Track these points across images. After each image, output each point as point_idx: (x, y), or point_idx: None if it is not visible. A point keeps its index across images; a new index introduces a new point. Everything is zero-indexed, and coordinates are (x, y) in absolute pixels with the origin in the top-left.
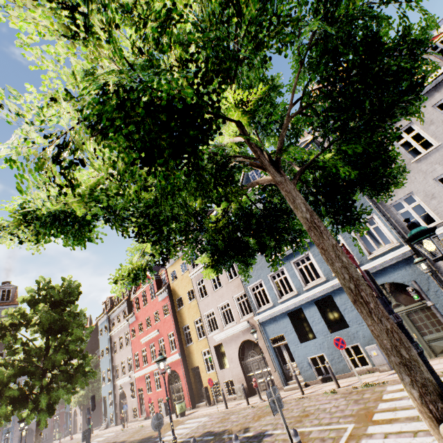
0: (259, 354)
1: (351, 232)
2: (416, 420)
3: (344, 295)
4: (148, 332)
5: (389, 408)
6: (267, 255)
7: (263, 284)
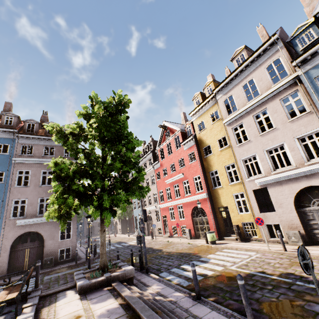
0: None
1: None
2: None
3: None
4: (172, 175)
5: None
6: None
7: None
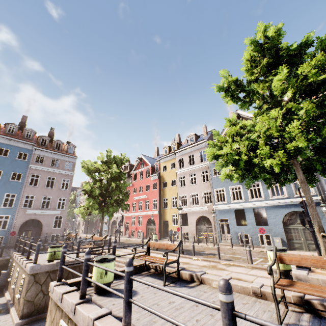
0: (208, 225)
1: None
2: None
3: (272, 210)
4: (139, 195)
5: None
6: (267, 182)
7: (224, 191)
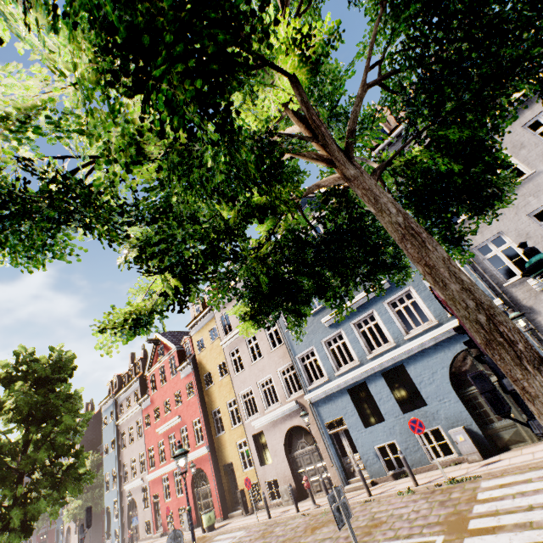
0: (311, 444)
1: (427, 284)
2: (529, 528)
3: (419, 364)
4: (167, 419)
5: (488, 512)
6: (329, 299)
7: (315, 353)
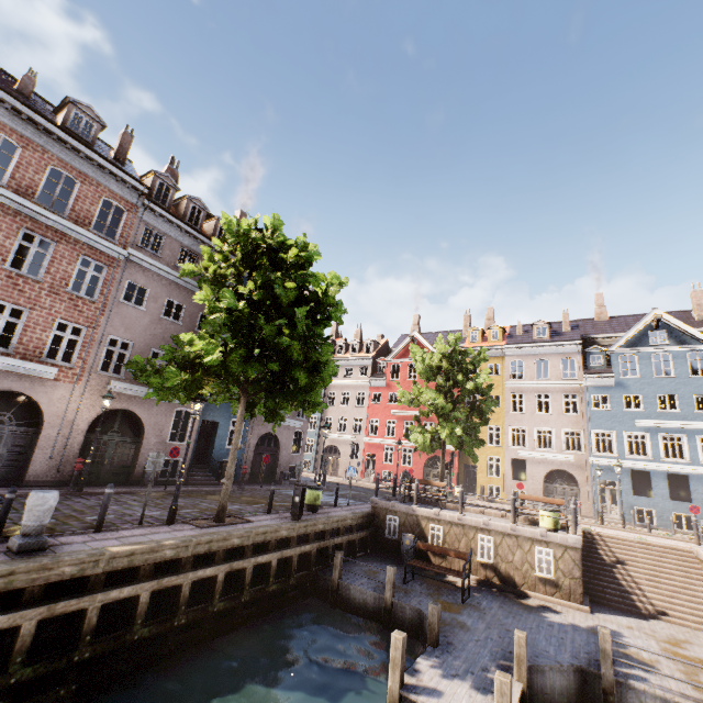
0: (568, 485)
1: None
2: None
3: (701, 481)
4: (407, 408)
5: None
6: None
7: (613, 436)
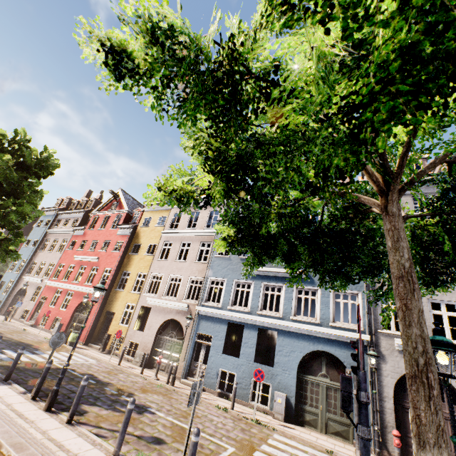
0: (178, 338)
1: (331, 294)
2: None
3: (288, 340)
4: (87, 254)
5: (271, 453)
6: (293, 268)
7: (224, 284)
